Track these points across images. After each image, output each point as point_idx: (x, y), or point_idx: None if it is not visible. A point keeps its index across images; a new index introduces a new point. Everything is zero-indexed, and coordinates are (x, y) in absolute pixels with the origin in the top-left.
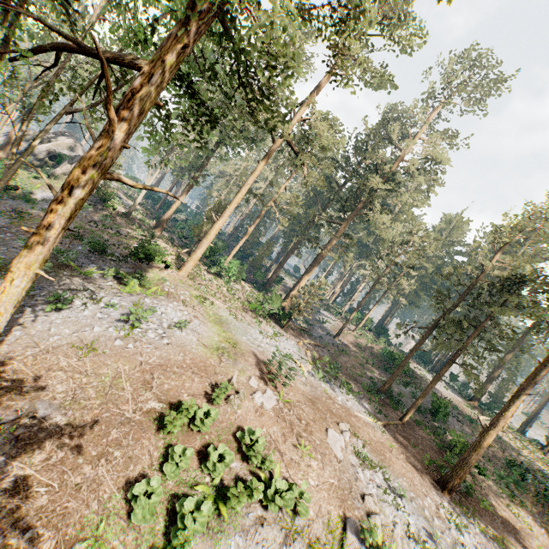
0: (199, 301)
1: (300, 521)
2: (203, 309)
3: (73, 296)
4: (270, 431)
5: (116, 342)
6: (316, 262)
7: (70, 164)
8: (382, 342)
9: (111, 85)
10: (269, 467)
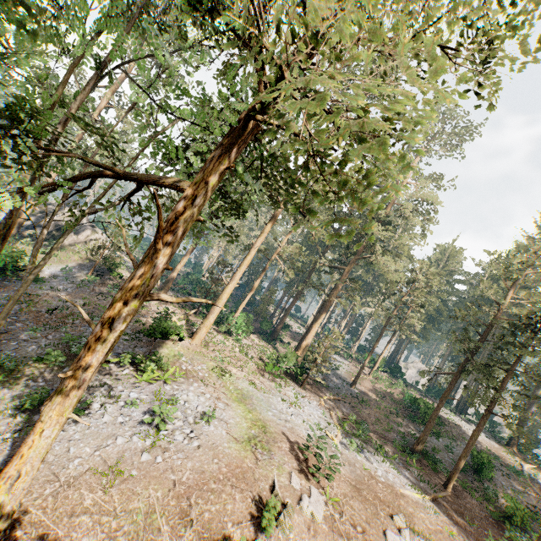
0: (217, 374)
1: None
2: (223, 384)
3: (90, 397)
4: None
5: (143, 457)
6: (325, 309)
7: (76, 235)
8: (400, 385)
9: (162, 223)
10: None
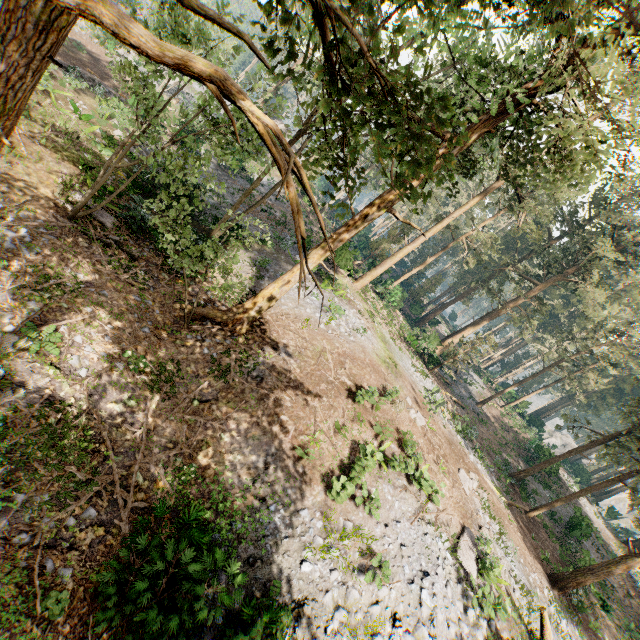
0: (369, 315)
1: (431, 506)
2: (373, 324)
3: None
4: (418, 440)
5: (321, 325)
6: (490, 316)
7: None
8: (532, 433)
9: None
10: (419, 459)
